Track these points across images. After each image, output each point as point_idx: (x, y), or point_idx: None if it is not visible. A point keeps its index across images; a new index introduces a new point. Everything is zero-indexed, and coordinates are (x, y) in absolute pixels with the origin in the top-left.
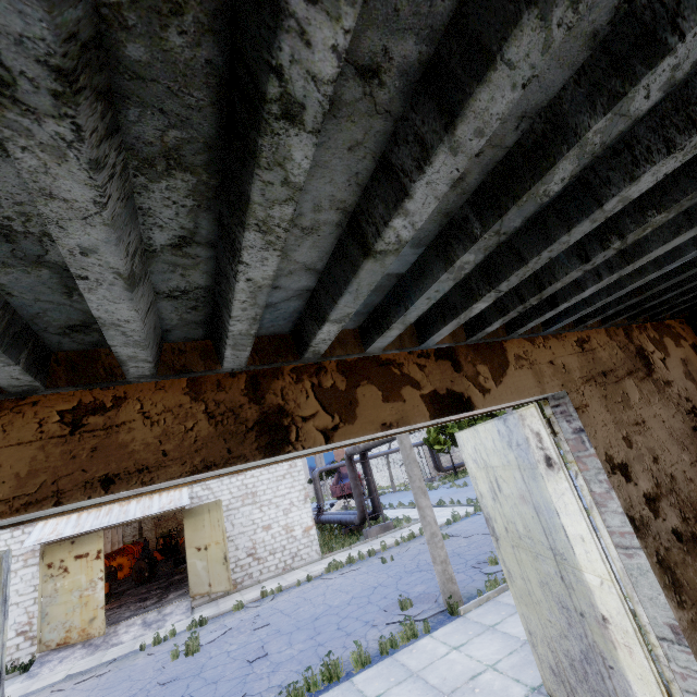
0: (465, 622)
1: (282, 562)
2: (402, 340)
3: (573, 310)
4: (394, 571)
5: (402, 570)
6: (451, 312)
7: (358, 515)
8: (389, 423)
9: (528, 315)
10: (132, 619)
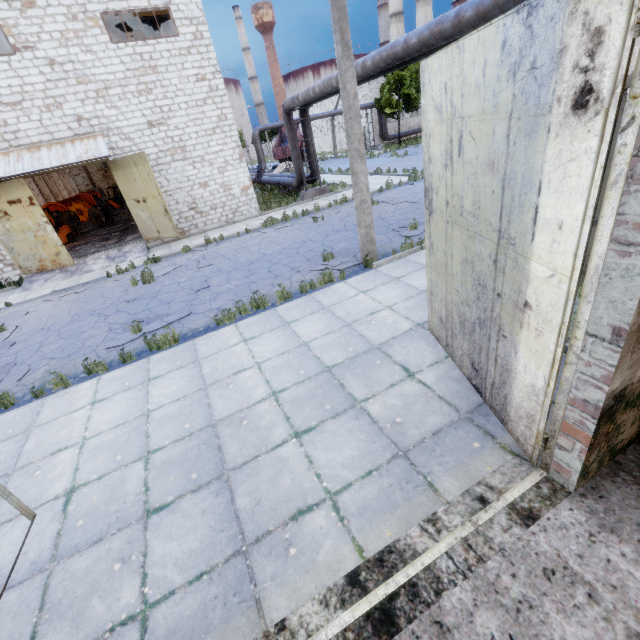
0: (376, 274)
1: (224, 216)
2: None
3: None
4: (323, 229)
5: (330, 229)
6: None
7: (296, 178)
8: None
9: None
10: (96, 254)
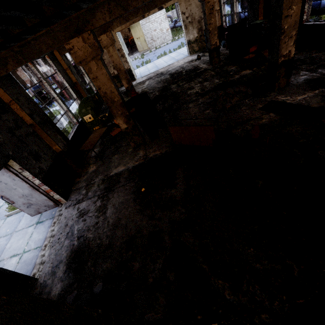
0: None
1: (161, 41)
2: None
3: None
4: None
5: None
6: None
7: None
8: (153, 12)
9: None
10: None
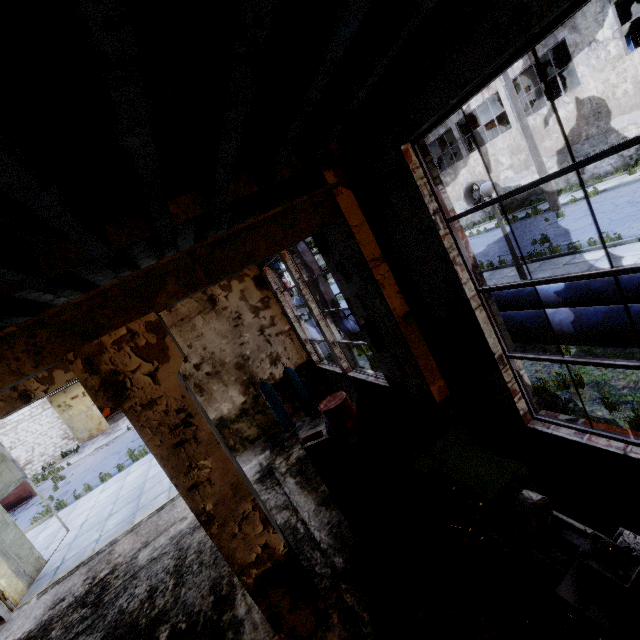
0: None
1: None
2: None
3: None
4: None
5: None
6: None
7: None
8: (69, 380)
9: None
10: (125, 417)
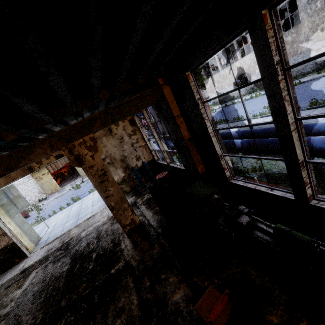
0: None
1: None
2: None
3: None
4: None
5: None
6: None
7: None
8: (48, 163)
9: None
10: (67, 184)
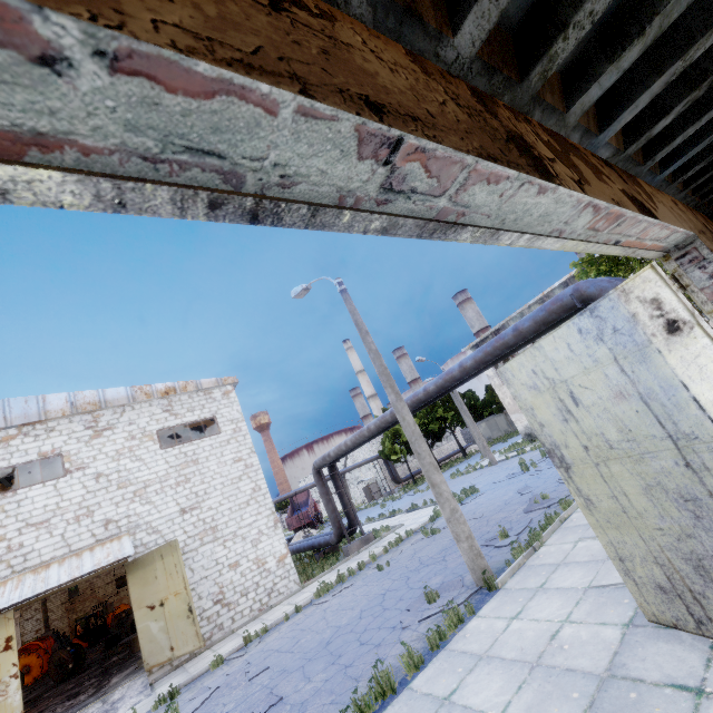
0: (508, 592)
1: (257, 602)
2: (588, 118)
3: (705, 133)
4: (397, 574)
5: (405, 571)
6: (678, 46)
7: (335, 533)
8: (615, 200)
9: (681, 123)
10: None
